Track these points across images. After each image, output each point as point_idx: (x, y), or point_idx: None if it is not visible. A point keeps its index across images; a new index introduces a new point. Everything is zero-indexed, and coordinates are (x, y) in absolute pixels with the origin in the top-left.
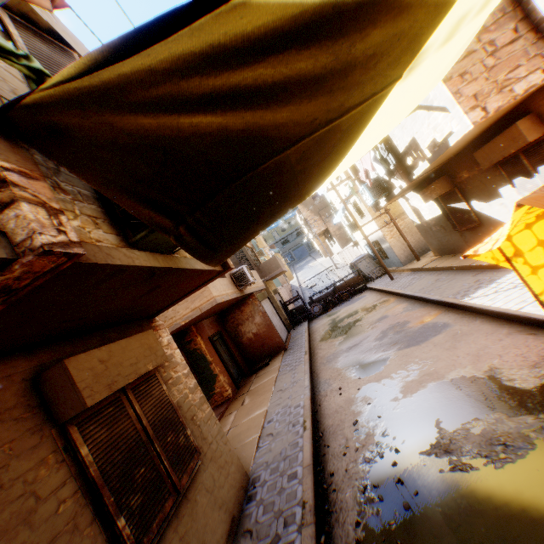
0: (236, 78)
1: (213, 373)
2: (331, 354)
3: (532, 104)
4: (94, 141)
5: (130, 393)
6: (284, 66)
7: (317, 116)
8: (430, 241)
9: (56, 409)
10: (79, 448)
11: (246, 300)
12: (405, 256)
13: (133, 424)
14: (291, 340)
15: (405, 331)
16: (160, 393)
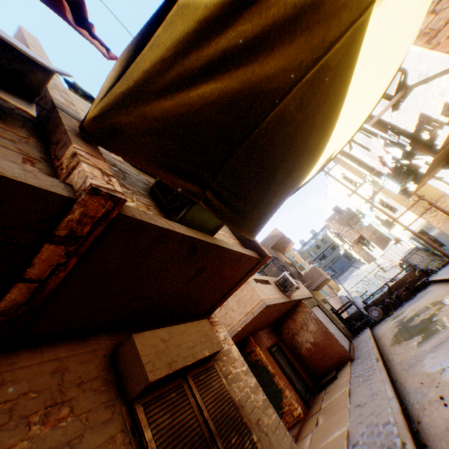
0: (223, 43)
1: (278, 386)
2: (410, 357)
3: None
4: (136, 132)
5: (190, 379)
6: (258, 18)
7: (302, 59)
8: None
9: (125, 384)
10: (143, 430)
11: (296, 308)
12: None
13: (195, 414)
14: (356, 349)
15: None
16: (219, 385)
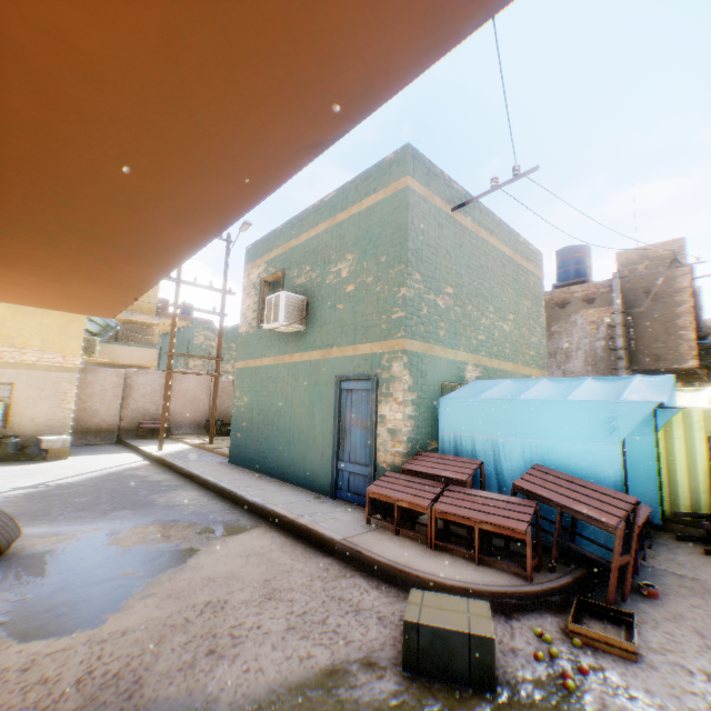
0: None
1: None
2: None
3: None
4: None
5: None
6: None
7: None
8: None
9: None
10: None
11: None
12: None
13: None
14: None
15: None
16: None
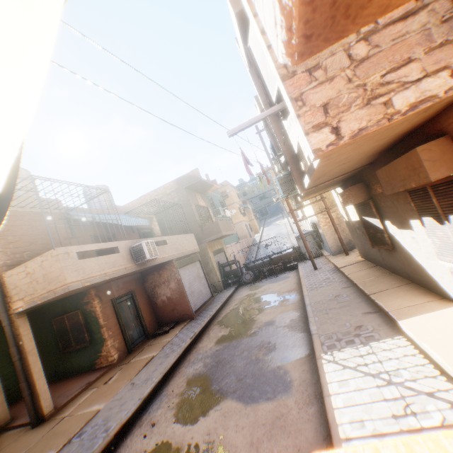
0: None
1: (103, 337)
2: (204, 350)
3: (448, 122)
4: None
5: None
6: None
7: None
8: (356, 242)
9: None
10: None
11: (166, 265)
12: (336, 246)
13: None
14: (207, 307)
15: (261, 363)
16: None
